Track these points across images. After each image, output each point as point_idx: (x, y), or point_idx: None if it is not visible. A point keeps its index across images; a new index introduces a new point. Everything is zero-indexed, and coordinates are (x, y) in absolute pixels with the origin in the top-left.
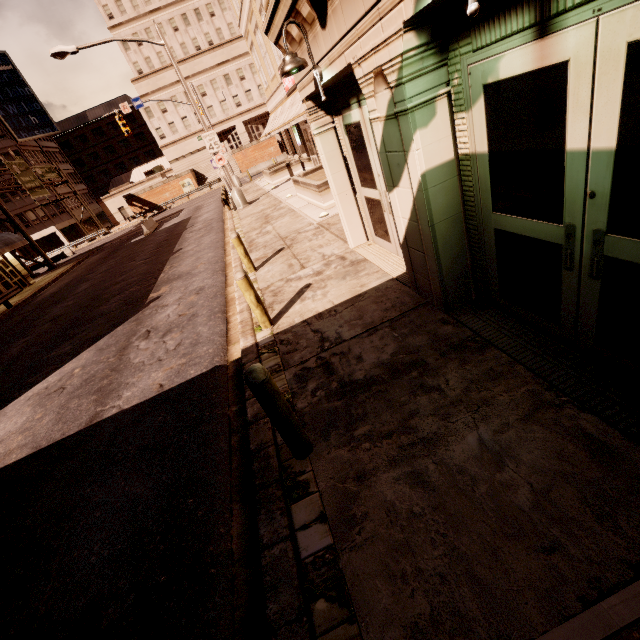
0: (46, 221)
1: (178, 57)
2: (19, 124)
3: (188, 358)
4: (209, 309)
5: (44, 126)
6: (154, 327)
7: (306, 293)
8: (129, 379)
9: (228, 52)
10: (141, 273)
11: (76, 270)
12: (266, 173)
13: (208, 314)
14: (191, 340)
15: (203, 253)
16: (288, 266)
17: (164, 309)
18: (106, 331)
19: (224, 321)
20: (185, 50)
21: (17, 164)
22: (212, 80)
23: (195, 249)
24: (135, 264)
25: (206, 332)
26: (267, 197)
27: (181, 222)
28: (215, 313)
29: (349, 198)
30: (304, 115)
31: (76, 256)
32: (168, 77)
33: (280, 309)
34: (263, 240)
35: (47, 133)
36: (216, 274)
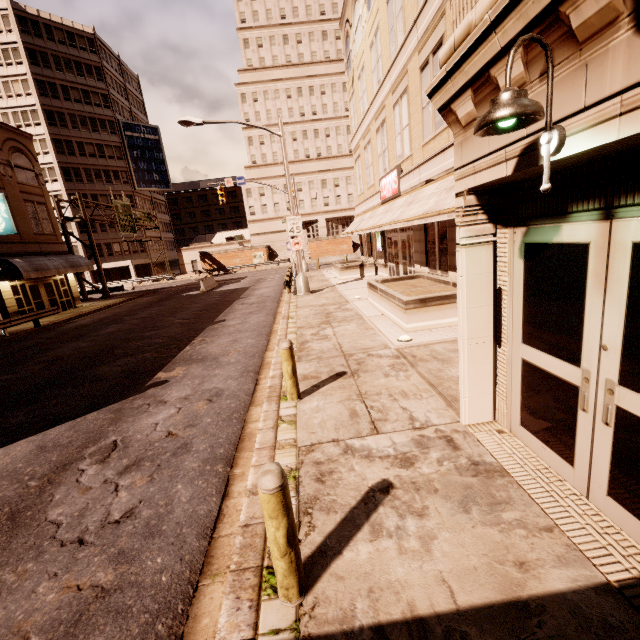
0: (127, 255)
1: (289, 159)
2: (143, 177)
3: (119, 574)
4: (211, 444)
5: (162, 183)
6: (126, 440)
7: (382, 510)
8: (6, 569)
9: (331, 164)
10: (170, 335)
11: (121, 306)
12: (336, 267)
13: (205, 455)
14: (152, 513)
15: (243, 335)
16: (350, 413)
17: (158, 408)
18: (75, 412)
19: (222, 486)
20: (296, 155)
21: (123, 204)
22: (311, 181)
23: (237, 326)
24: (172, 321)
25: (183, 505)
26: (332, 291)
27: (238, 289)
28: (215, 459)
29: (484, 348)
30: (405, 222)
31: (133, 292)
32: (275, 171)
33: (325, 533)
34: (318, 347)
35: (161, 188)
36: (245, 375)
